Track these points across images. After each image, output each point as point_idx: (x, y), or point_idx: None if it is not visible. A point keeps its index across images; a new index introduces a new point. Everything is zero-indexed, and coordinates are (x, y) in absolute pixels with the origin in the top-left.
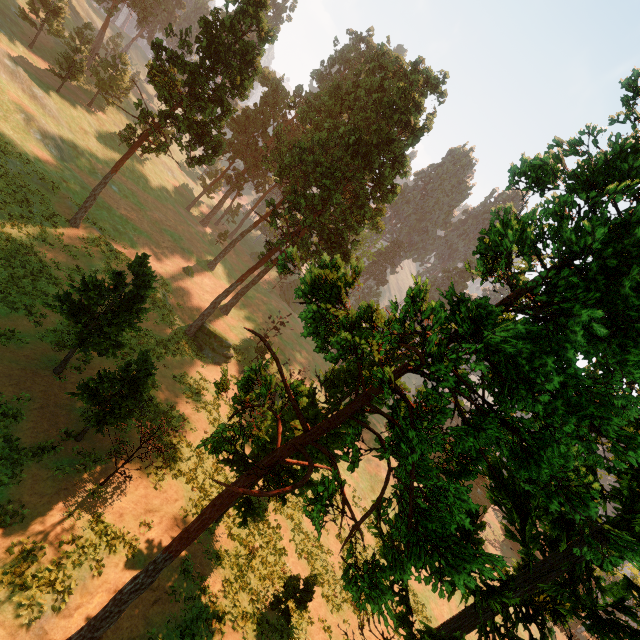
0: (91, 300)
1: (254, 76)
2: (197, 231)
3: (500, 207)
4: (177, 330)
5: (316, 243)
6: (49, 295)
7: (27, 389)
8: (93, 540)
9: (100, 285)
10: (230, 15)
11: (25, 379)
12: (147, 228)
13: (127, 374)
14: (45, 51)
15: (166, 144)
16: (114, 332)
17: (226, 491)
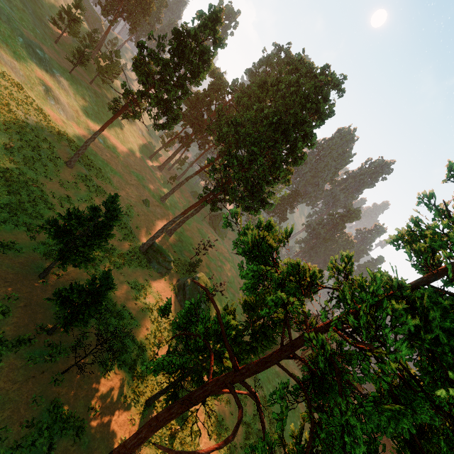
0: (72, 226)
1: (207, 70)
2: (155, 174)
3: (424, 192)
4: (134, 246)
5: (242, 192)
6: (44, 216)
7: (17, 290)
8: (49, 424)
9: (80, 215)
10: (194, 27)
11: (16, 282)
12: (120, 170)
13: (92, 287)
14: (65, 46)
15: (140, 114)
16: (87, 251)
17: (161, 414)
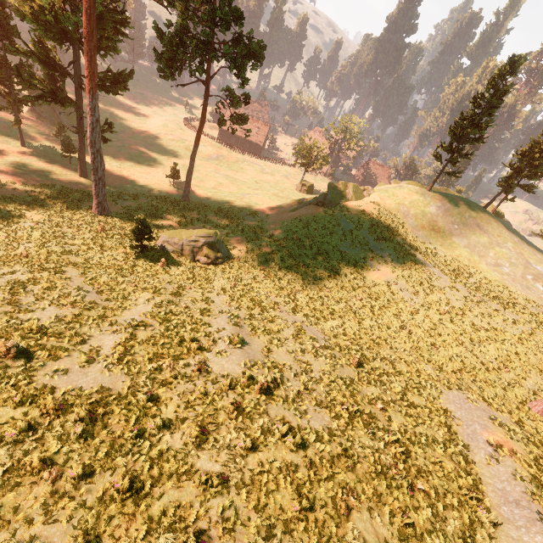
0: None
1: None
2: None
3: None
4: None
5: None
6: None
7: None
8: None
9: None
10: None
11: None
12: None
13: None
14: None
15: None
16: None
17: None
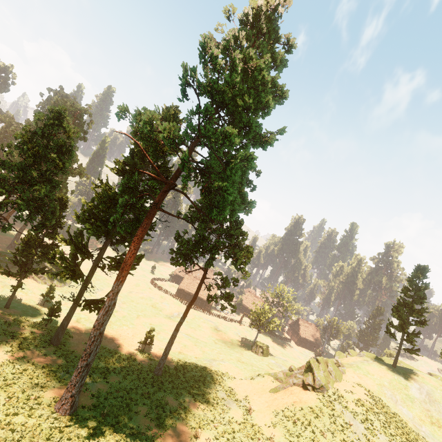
0: None
1: None
2: None
3: None
4: None
5: None
6: None
7: None
8: None
9: None
10: None
11: None
12: None
13: None
14: None
15: None
16: None
17: None
